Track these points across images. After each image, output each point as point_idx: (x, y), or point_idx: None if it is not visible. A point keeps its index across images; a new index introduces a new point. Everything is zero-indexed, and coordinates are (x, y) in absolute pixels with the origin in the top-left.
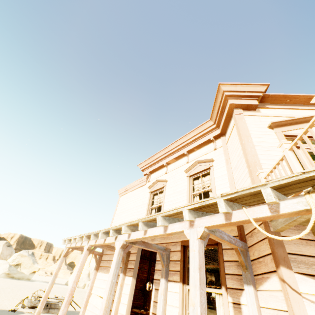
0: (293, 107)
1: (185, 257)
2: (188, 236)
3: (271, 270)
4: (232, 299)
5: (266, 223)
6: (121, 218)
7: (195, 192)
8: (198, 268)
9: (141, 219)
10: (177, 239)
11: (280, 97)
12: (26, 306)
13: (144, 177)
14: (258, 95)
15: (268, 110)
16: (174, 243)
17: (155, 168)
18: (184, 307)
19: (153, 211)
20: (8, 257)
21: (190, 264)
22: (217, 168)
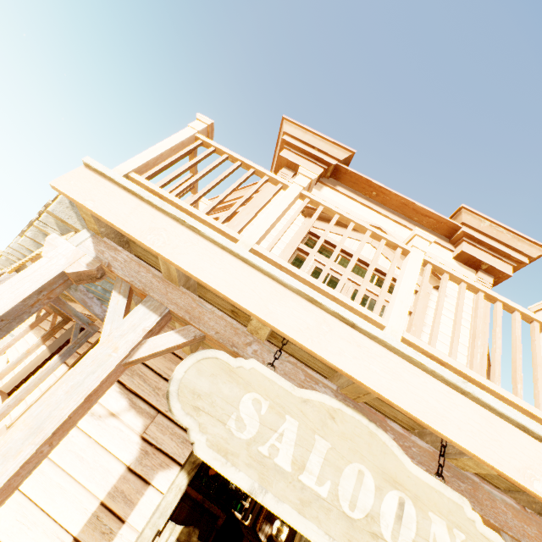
0: (375, 207)
1: None
2: None
3: None
4: None
5: None
6: None
7: None
8: None
9: None
10: None
11: (363, 182)
12: None
13: None
14: (329, 162)
15: (336, 193)
16: None
17: None
18: None
19: None
20: None
21: None
22: None
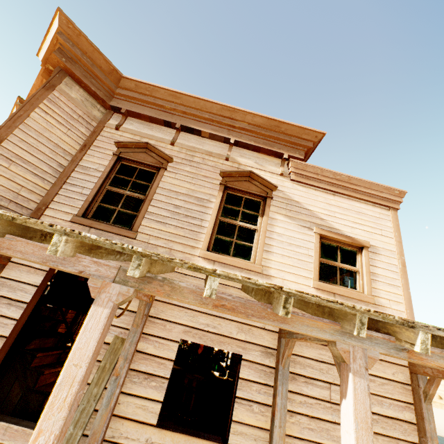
0: None
1: None
2: None
3: None
4: None
5: None
6: None
7: None
8: None
9: None
10: None
11: None
12: None
13: None
14: None
15: None
16: None
17: None
18: None
19: None
20: None
21: None
22: None
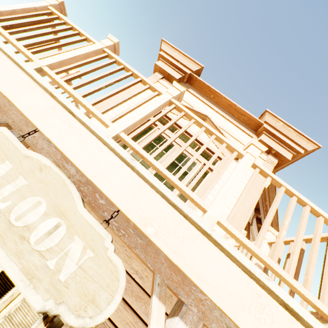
0: (211, 105)
1: None
2: None
3: None
4: None
5: None
6: None
7: None
8: None
9: None
10: None
11: (205, 87)
12: None
13: None
14: (185, 71)
15: (187, 93)
16: None
17: None
18: None
19: None
20: None
21: None
22: None
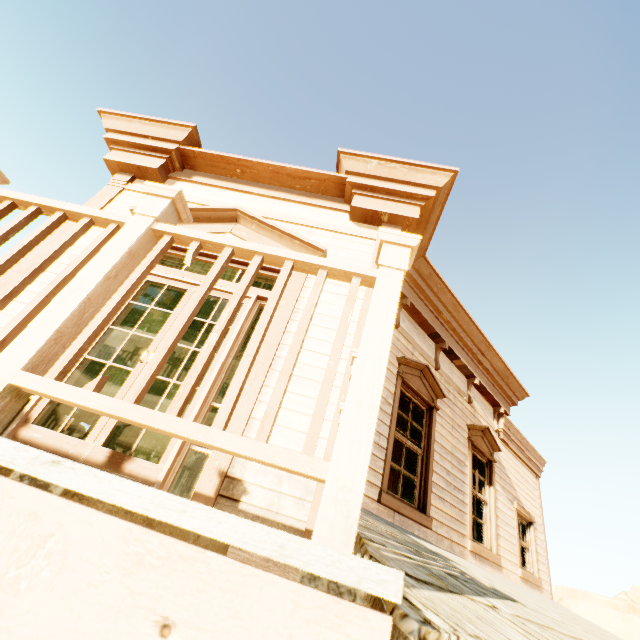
0: (244, 188)
1: None
2: None
3: None
4: None
5: None
6: None
7: None
8: None
9: None
10: None
11: (219, 161)
12: None
13: None
14: (167, 149)
15: (193, 186)
16: None
17: None
18: None
19: None
20: None
21: None
22: None
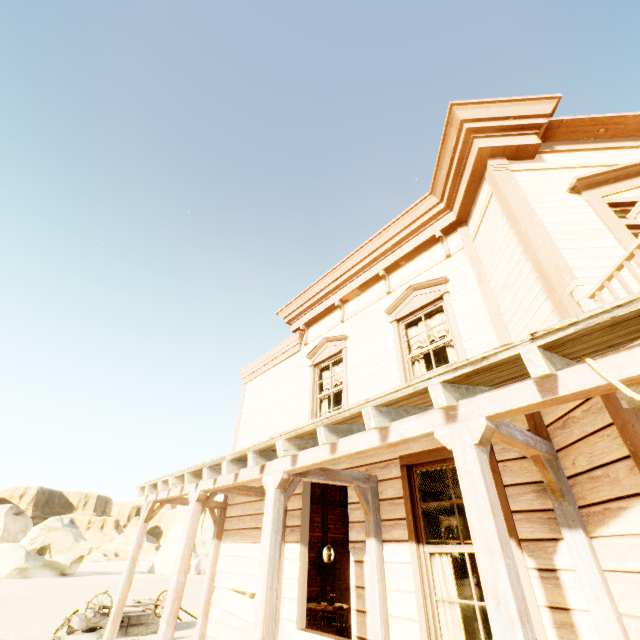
0: (613, 145)
1: (413, 489)
2: (448, 441)
3: (633, 493)
4: (534, 562)
5: (609, 394)
6: (256, 428)
7: (415, 353)
8: (490, 511)
9: (323, 419)
10: (390, 454)
11: (584, 125)
12: (78, 630)
13: (295, 337)
14: (539, 124)
15: (561, 155)
16: (385, 463)
17: (317, 314)
18: (428, 591)
19: (324, 404)
20: (20, 536)
21: (465, 503)
22: (458, 295)
